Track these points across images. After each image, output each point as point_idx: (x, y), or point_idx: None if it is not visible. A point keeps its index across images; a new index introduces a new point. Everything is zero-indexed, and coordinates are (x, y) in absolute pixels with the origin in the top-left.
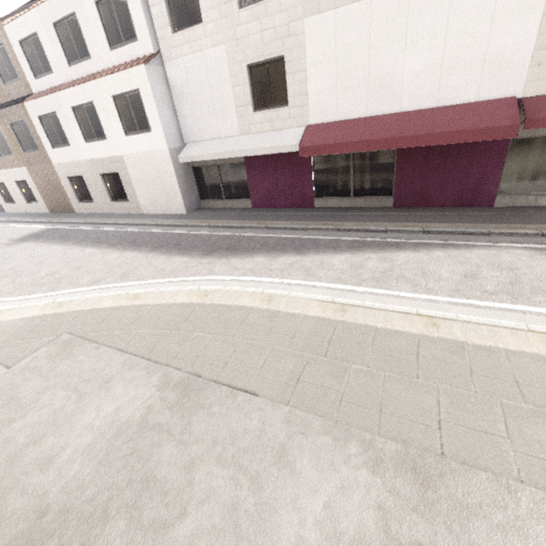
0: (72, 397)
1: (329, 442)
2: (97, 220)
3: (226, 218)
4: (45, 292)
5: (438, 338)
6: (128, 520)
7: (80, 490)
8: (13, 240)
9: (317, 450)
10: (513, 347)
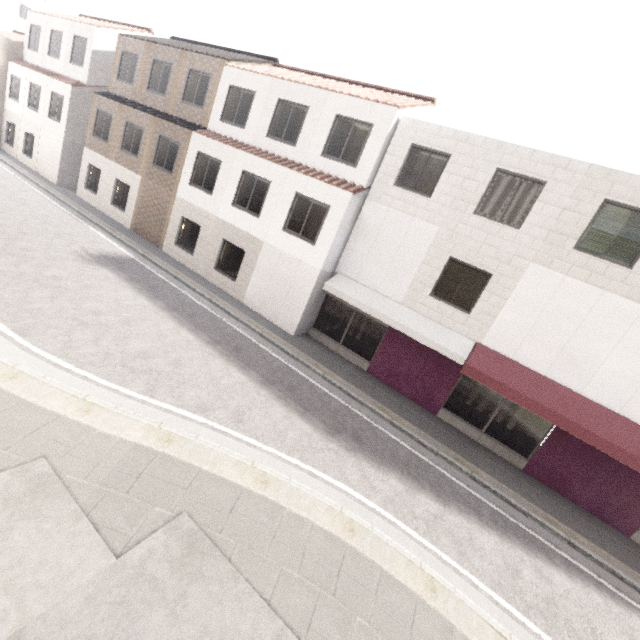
0: None
1: None
2: (190, 281)
3: (341, 374)
4: (141, 391)
5: None
6: None
7: None
8: (88, 253)
9: None
10: None
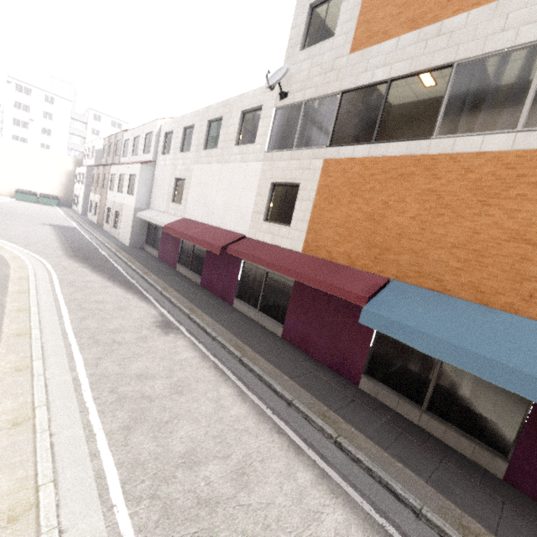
0: None
1: None
2: (96, 233)
3: (131, 254)
4: None
5: (6, 293)
6: None
7: None
8: (51, 224)
9: None
10: (9, 304)
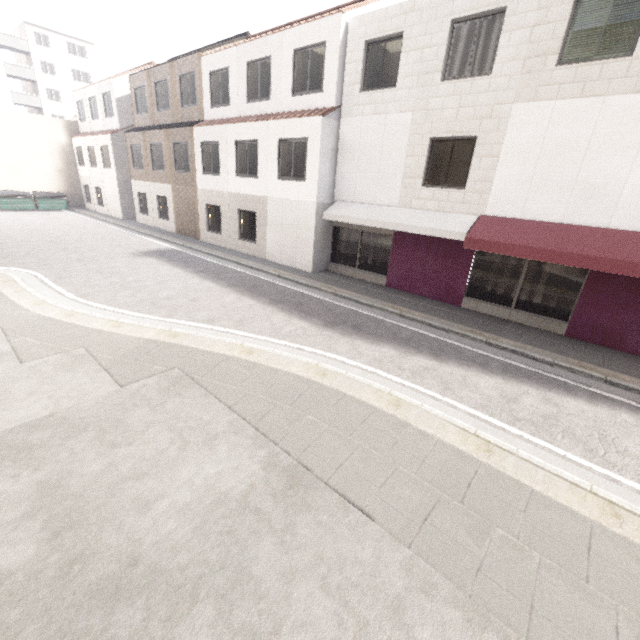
0: (176, 443)
1: (459, 620)
2: (220, 254)
3: (355, 290)
4: (162, 316)
5: (620, 536)
6: (217, 611)
7: (173, 553)
8: (139, 251)
9: (443, 623)
10: None
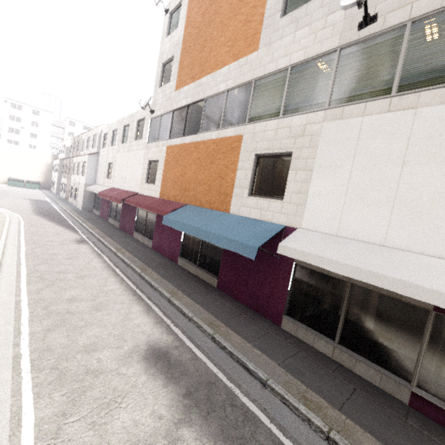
0: None
1: None
2: (61, 203)
3: (80, 214)
4: None
5: None
6: None
7: None
8: (30, 199)
9: None
10: None
